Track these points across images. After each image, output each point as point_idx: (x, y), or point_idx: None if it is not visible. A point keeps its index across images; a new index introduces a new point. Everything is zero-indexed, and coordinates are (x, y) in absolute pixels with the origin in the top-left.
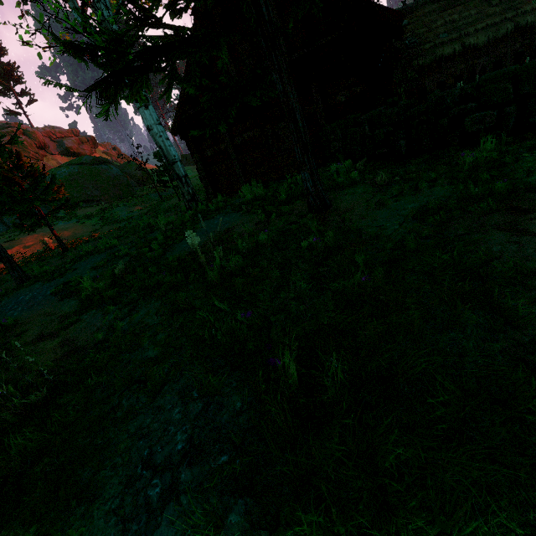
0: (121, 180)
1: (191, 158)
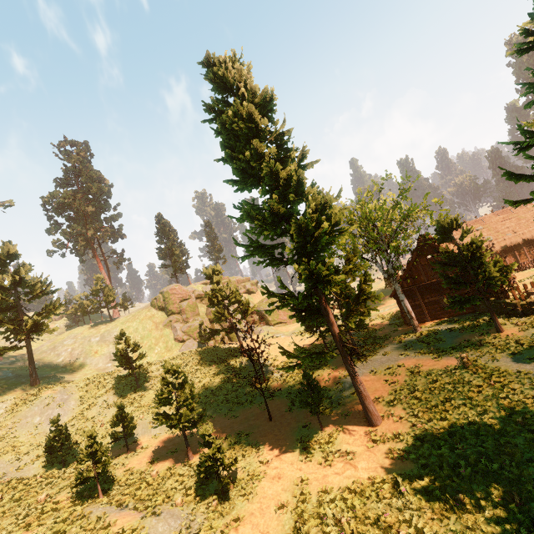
0: None
1: None
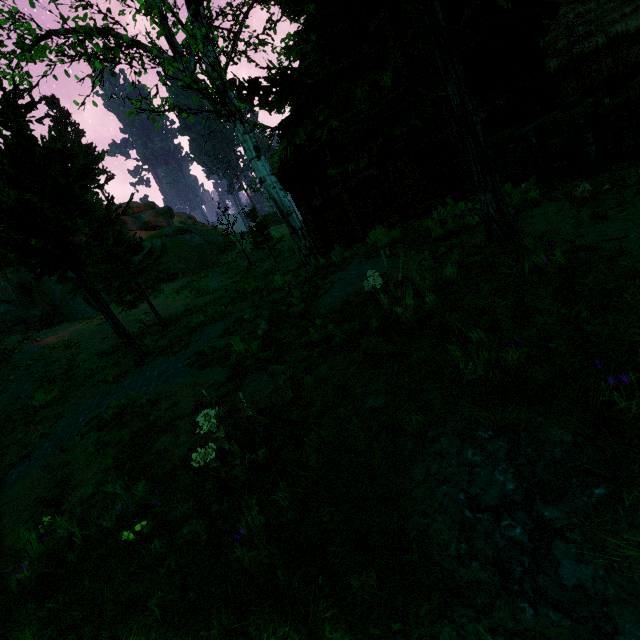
0: (204, 249)
1: (273, 218)
